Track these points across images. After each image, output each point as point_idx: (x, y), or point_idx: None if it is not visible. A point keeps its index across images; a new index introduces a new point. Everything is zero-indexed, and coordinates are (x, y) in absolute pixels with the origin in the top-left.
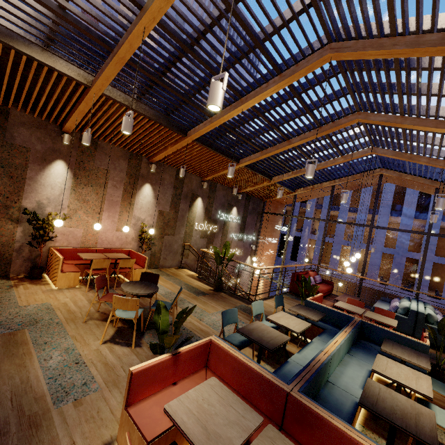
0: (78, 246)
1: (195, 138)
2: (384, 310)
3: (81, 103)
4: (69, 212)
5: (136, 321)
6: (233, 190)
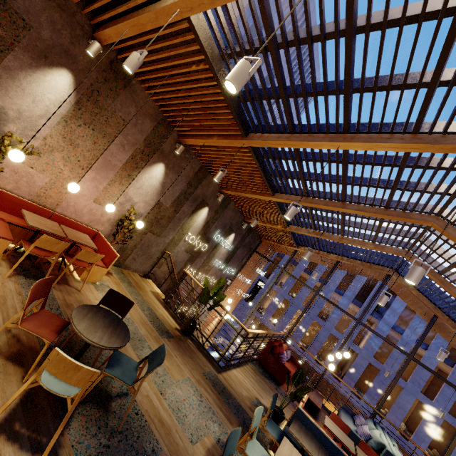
0: (28, 197)
1: (254, 145)
2: (371, 449)
3: (149, 12)
4: (42, 146)
5: (73, 408)
6: (253, 221)
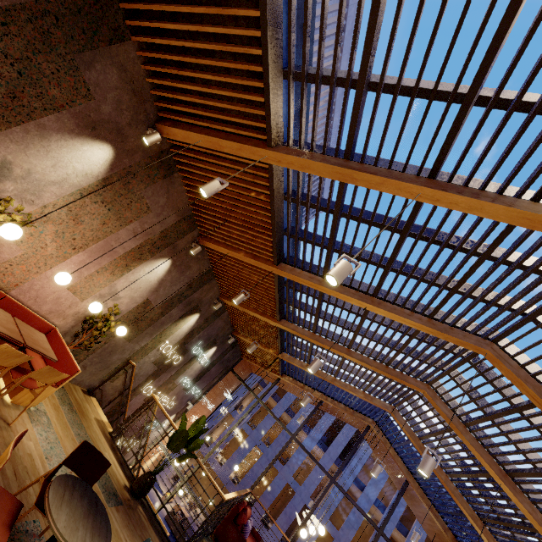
0: None
1: (282, 275)
2: None
3: (233, 142)
4: (35, 214)
5: None
6: (252, 346)
